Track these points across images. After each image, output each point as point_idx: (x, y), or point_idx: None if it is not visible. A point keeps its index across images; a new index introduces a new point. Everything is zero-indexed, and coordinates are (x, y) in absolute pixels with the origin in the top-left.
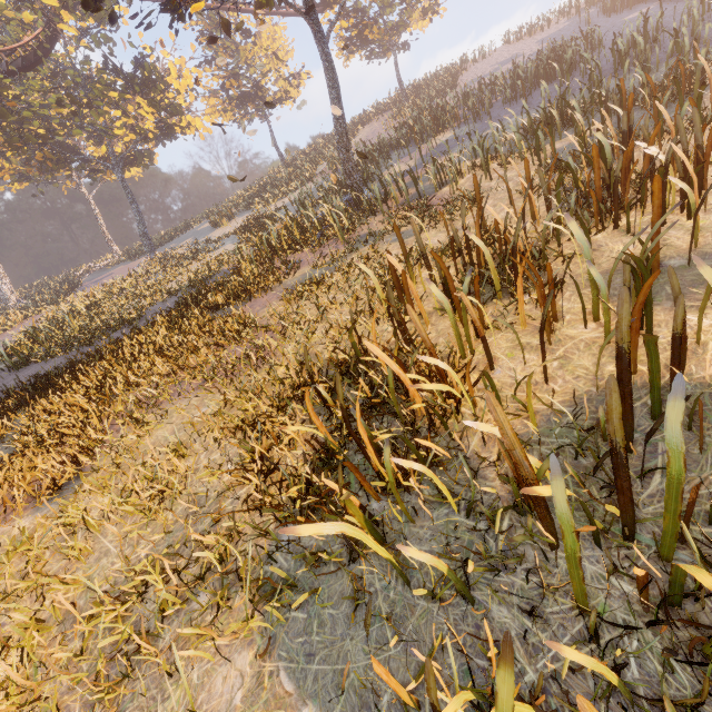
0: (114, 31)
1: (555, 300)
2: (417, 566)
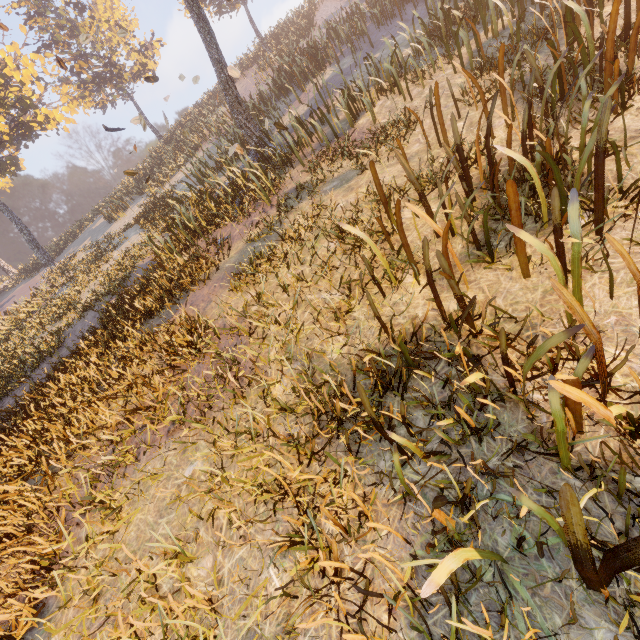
0: None
1: None
2: None
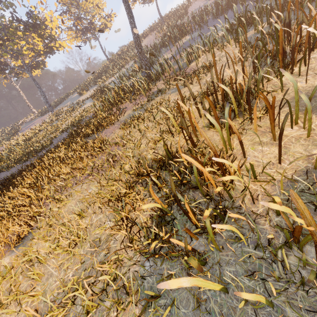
0: None
1: (274, 116)
2: (234, 285)
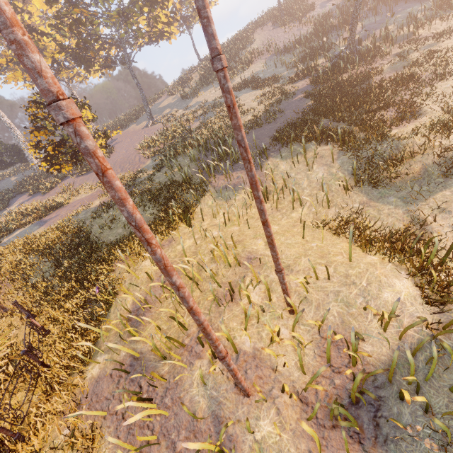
0: None
1: None
2: None
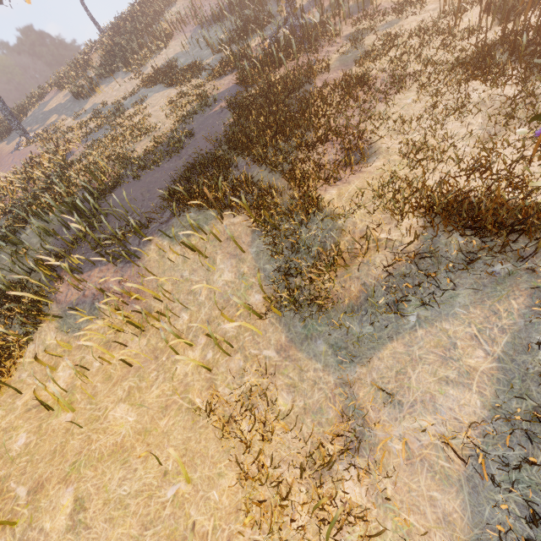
0: None
1: None
2: None
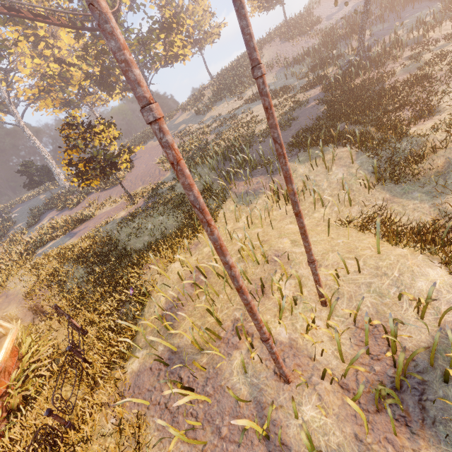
0: (134, 3)
1: None
2: None
